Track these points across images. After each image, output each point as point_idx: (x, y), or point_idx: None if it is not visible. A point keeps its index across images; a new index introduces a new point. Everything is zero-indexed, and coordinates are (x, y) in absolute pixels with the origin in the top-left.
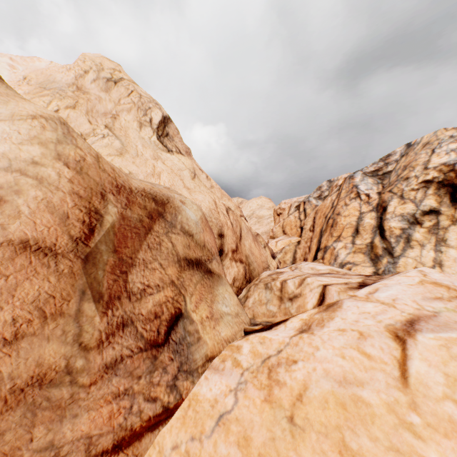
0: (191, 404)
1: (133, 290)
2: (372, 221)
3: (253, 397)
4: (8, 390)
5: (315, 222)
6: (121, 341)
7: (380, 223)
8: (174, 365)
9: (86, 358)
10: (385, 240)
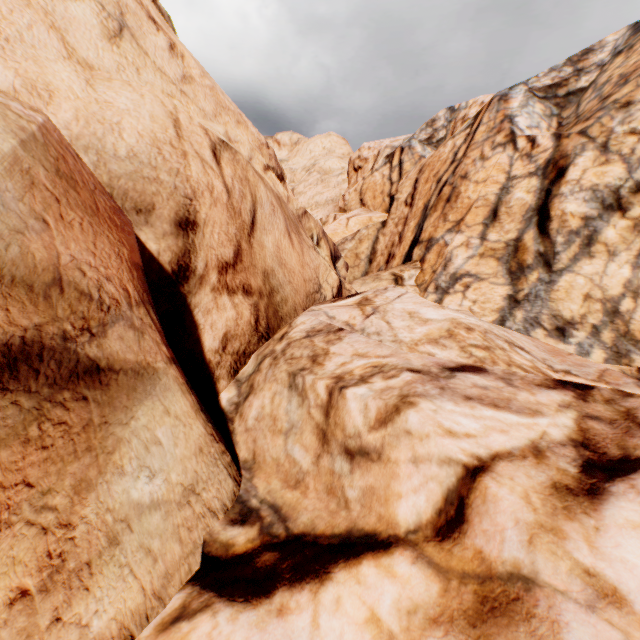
0: None
1: None
2: (528, 197)
3: None
4: None
5: (418, 189)
6: None
7: (544, 202)
8: None
9: None
10: (545, 239)
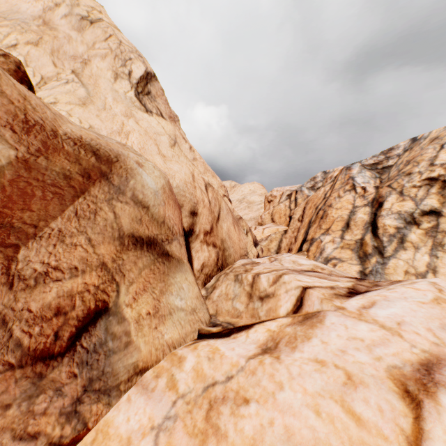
0: (96, 439)
1: (24, 273)
2: (365, 217)
3: None
4: None
5: (305, 212)
6: None
7: (373, 219)
8: (77, 383)
9: None
10: (377, 239)
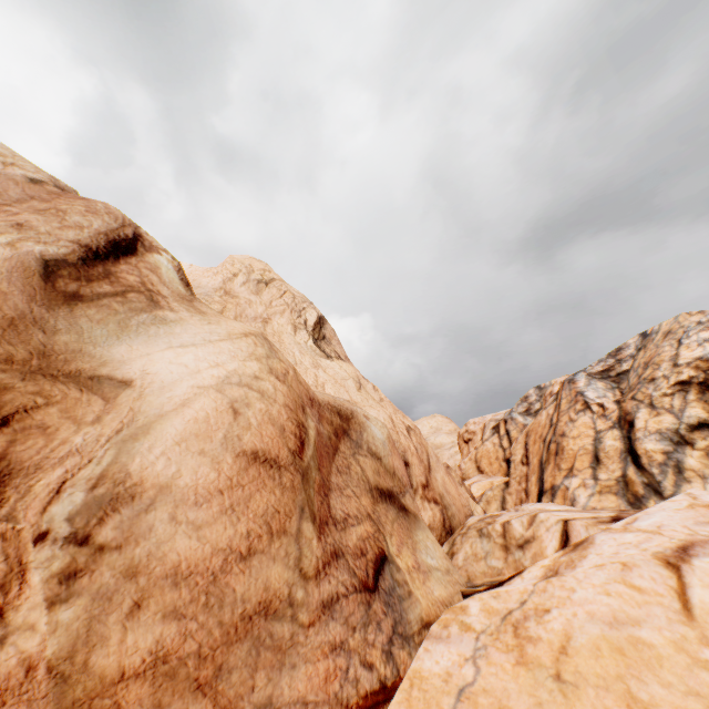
0: (413, 683)
1: (337, 517)
2: (616, 443)
3: (499, 662)
4: (239, 616)
5: (529, 449)
6: (336, 574)
7: (629, 444)
8: (388, 621)
9: (305, 588)
10: (643, 471)
